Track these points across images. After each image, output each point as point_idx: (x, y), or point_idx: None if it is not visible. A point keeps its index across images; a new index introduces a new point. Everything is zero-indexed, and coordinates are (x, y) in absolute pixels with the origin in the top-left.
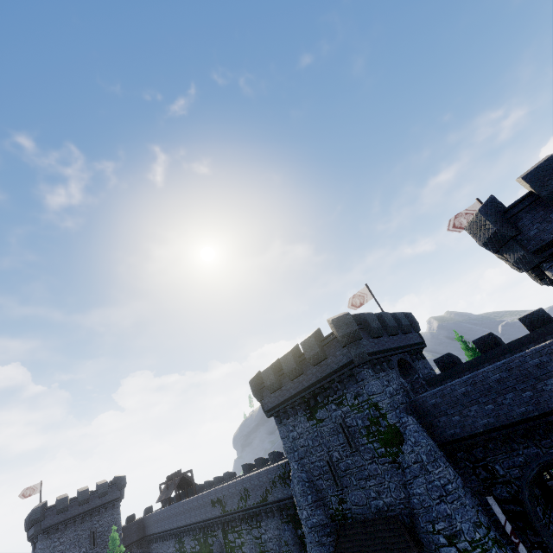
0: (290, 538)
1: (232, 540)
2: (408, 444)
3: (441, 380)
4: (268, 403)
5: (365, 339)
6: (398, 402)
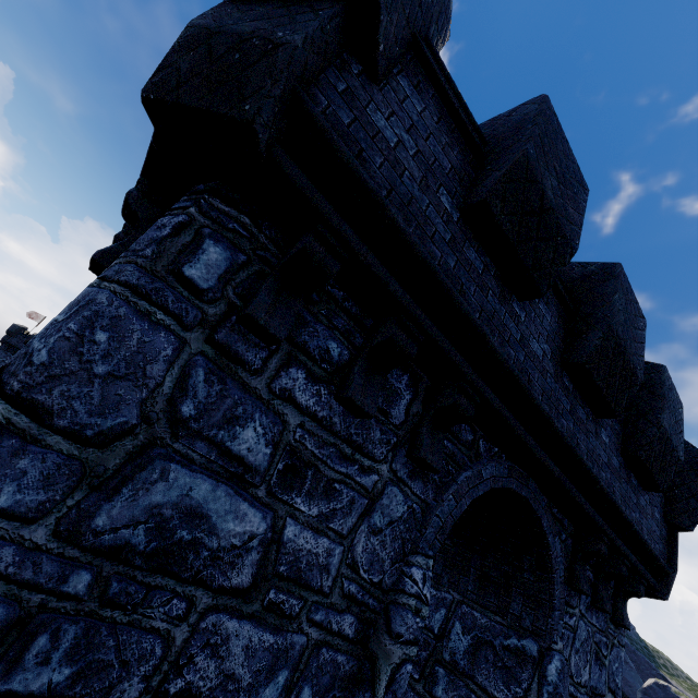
0: None
1: None
2: None
3: None
4: None
5: None
6: None
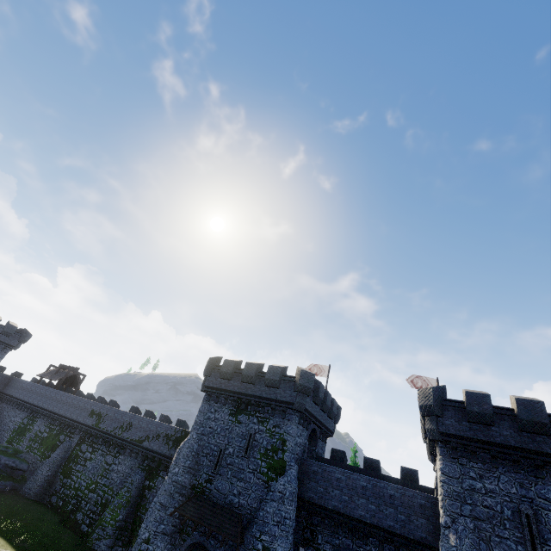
0: (138, 481)
1: (84, 450)
2: (284, 478)
3: (327, 463)
4: (211, 382)
5: (309, 398)
6: (296, 451)
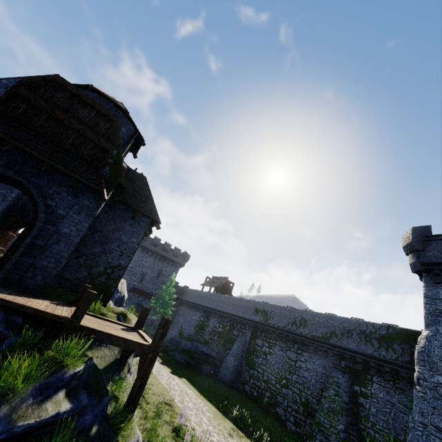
0: (344, 385)
1: (260, 345)
2: None
3: None
4: (431, 257)
5: None
6: None
